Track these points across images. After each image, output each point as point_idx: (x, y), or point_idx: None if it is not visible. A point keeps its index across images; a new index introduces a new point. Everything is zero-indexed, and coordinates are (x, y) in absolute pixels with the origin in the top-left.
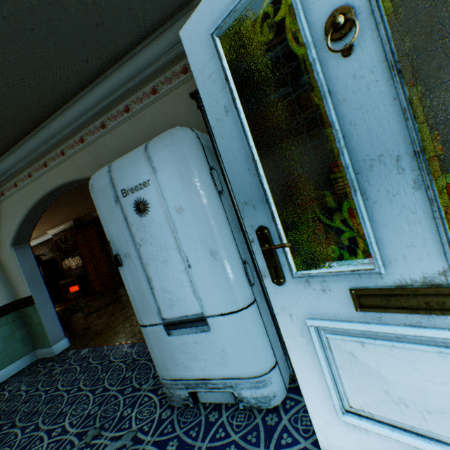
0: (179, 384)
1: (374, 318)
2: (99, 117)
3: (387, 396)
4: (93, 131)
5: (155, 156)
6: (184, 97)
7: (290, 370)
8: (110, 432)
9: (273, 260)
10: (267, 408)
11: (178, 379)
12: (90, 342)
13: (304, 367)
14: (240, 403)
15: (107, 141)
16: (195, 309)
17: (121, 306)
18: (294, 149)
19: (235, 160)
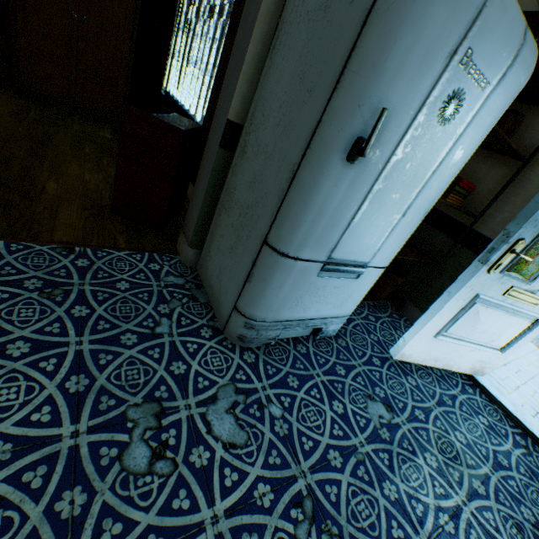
0: (279, 325)
1: (502, 299)
2: None
3: (470, 328)
4: None
5: (518, 63)
6: None
7: None
8: (186, 399)
9: (504, 260)
10: (333, 335)
11: (280, 320)
12: None
13: (442, 315)
14: (320, 335)
15: None
16: (367, 258)
17: None
18: None
19: None
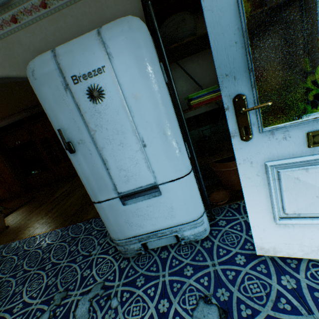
0: (133, 240)
1: None
2: (8, 8)
3: (317, 199)
4: (0, 24)
5: (110, 42)
6: (109, 1)
7: (210, 213)
8: (78, 290)
9: (245, 121)
10: (201, 239)
11: (132, 237)
12: (17, 236)
13: (254, 198)
14: (182, 241)
15: (22, 38)
16: (149, 180)
17: (38, 204)
18: (203, 60)
19: (222, 34)
